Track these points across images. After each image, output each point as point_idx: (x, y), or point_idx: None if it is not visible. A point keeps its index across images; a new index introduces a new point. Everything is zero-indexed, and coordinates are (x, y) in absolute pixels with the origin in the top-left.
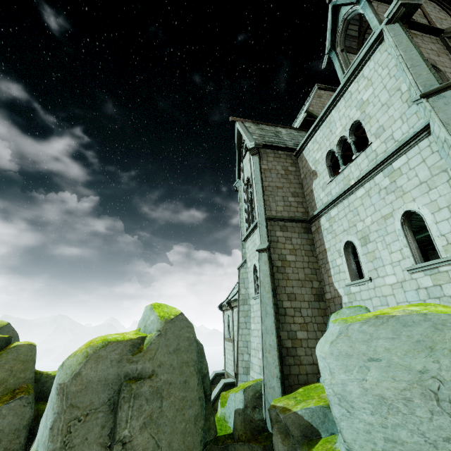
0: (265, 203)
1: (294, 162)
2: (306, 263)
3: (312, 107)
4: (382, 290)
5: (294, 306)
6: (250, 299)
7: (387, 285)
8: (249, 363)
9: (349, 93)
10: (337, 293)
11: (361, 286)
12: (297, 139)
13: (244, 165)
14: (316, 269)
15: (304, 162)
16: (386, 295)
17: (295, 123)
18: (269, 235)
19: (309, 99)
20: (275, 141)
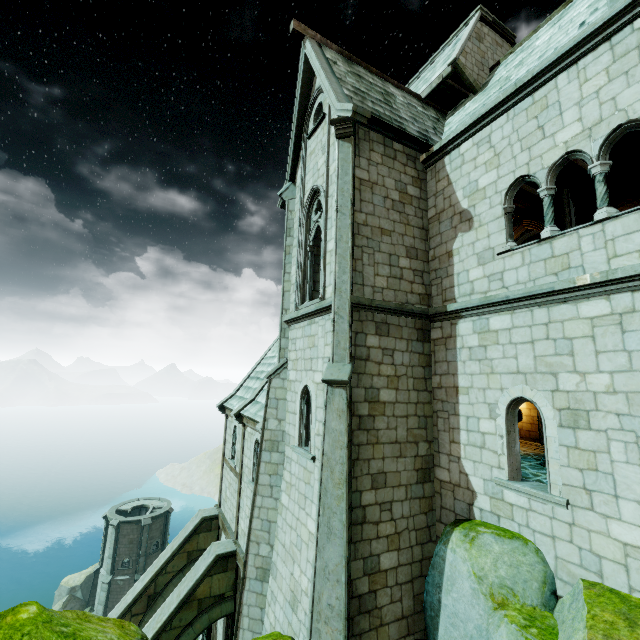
0: (353, 265)
1: (420, 177)
2: (413, 405)
3: (465, 57)
4: (595, 541)
5: (381, 501)
6: (286, 444)
7: (614, 539)
8: (270, 562)
9: (635, 33)
10: (465, 481)
11: (535, 502)
12: (423, 123)
13: (310, 154)
14: (427, 417)
15: (442, 183)
16: (602, 555)
17: (412, 86)
18: (353, 344)
19: (454, 37)
20: (385, 114)
